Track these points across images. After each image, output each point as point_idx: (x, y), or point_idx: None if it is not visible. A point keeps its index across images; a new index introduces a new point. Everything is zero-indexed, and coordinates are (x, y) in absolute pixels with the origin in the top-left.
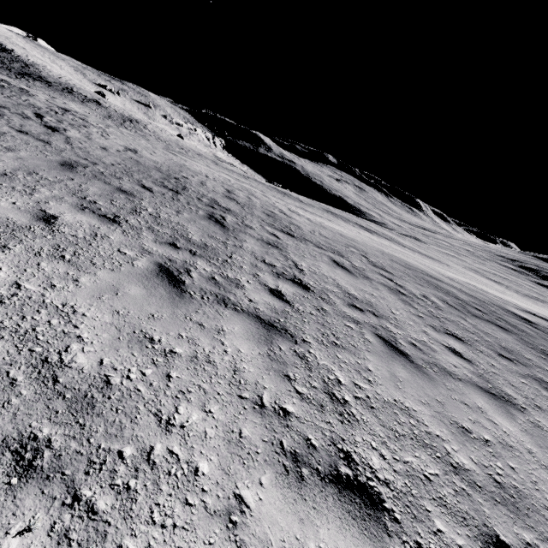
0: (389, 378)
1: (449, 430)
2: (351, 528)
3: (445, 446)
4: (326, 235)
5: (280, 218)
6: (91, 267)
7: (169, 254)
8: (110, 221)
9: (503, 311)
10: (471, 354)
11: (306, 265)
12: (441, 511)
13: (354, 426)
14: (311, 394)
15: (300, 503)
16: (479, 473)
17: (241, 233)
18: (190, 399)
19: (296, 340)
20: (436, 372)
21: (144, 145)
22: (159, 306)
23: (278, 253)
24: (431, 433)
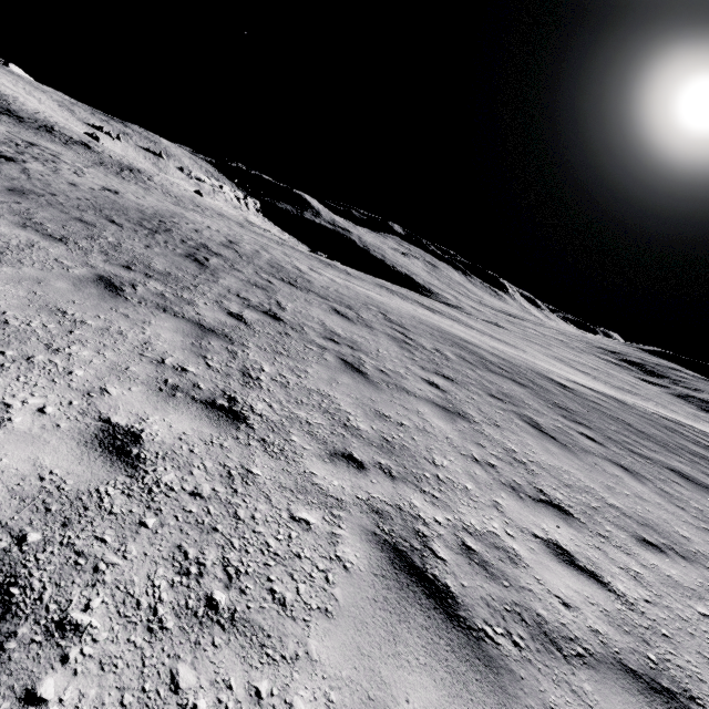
0: (325, 379)
1: (364, 412)
2: (202, 421)
3: (349, 417)
4: (344, 293)
5: (288, 271)
6: (17, 264)
7: (117, 272)
8: (56, 240)
9: (537, 375)
10: (452, 388)
11: (292, 306)
12: (304, 435)
13: (255, 390)
14: (222, 368)
15: (162, 403)
16: (370, 433)
17: (222, 273)
18: (87, 345)
19: (234, 343)
20: (390, 387)
21: (132, 190)
22: (85, 298)
23: (262, 293)
24: (340, 409)
